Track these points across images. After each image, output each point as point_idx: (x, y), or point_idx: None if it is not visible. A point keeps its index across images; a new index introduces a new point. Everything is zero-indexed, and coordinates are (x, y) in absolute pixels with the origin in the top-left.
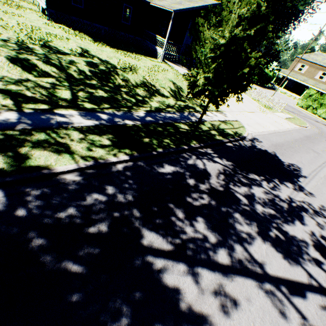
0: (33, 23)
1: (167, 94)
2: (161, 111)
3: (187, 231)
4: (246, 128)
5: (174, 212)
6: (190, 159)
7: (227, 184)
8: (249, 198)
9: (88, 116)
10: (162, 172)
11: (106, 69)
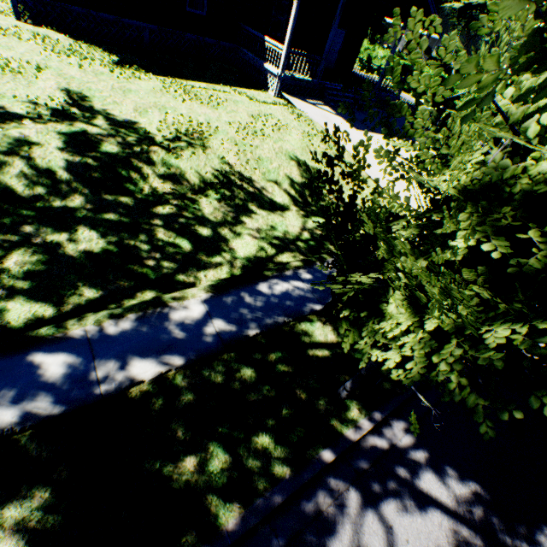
0: None
1: (282, 199)
2: (258, 277)
3: None
4: None
5: None
6: (340, 524)
7: None
8: None
9: None
10: None
11: (120, 149)
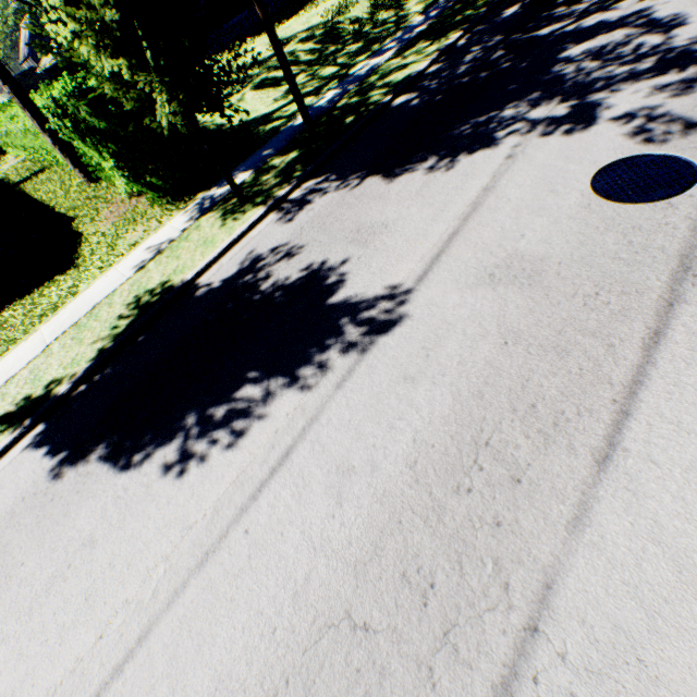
0: None
1: None
2: (435, 3)
3: (578, 9)
4: None
5: (553, 15)
6: None
7: None
8: None
9: (379, 56)
10: (507, 17)
11: (323, 31)
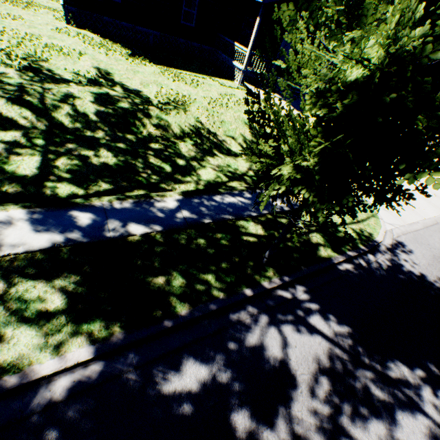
0: (34, 29)
1: (236, 149)
2: (214, 192)
3: None
4: (381, 218)
5: None
6: (252, 329)
7: (336, 413)
8: None
9: (48, 222)
10: (171, 393)
11: (130, 106)
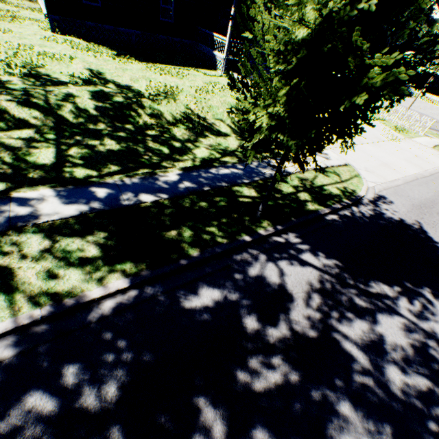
0: (25, 39)
1: (226, 130)
2: (210, 166)
3: None
4: (363, 178)
5: (203, 423)
6: (253, 265)
7: (327, 317)
8: (373, 352)
9: (73, 197)
10: (193, 308)
11: (124, 100)
